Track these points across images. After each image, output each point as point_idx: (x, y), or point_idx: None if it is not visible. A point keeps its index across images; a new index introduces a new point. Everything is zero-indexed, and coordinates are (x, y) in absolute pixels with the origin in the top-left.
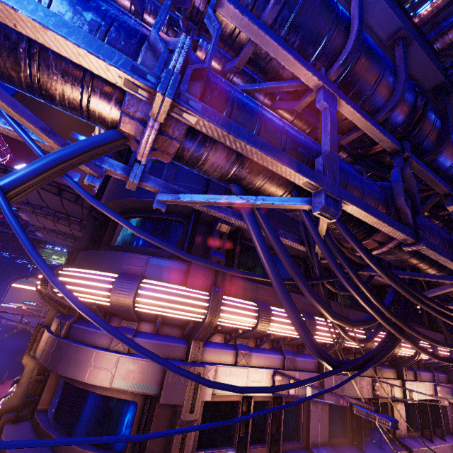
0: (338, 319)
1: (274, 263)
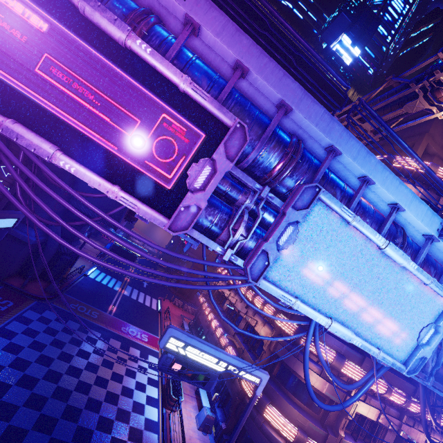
0: (438, 426)
1: (425, 405)
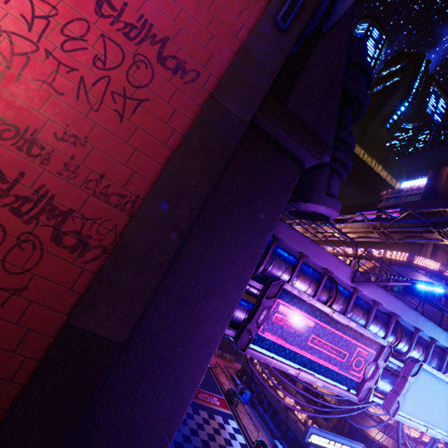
0: None
1: None
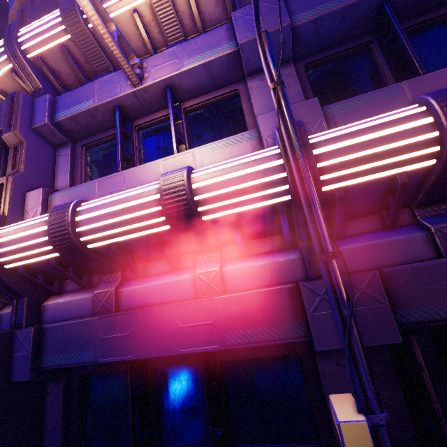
0: None
1: None
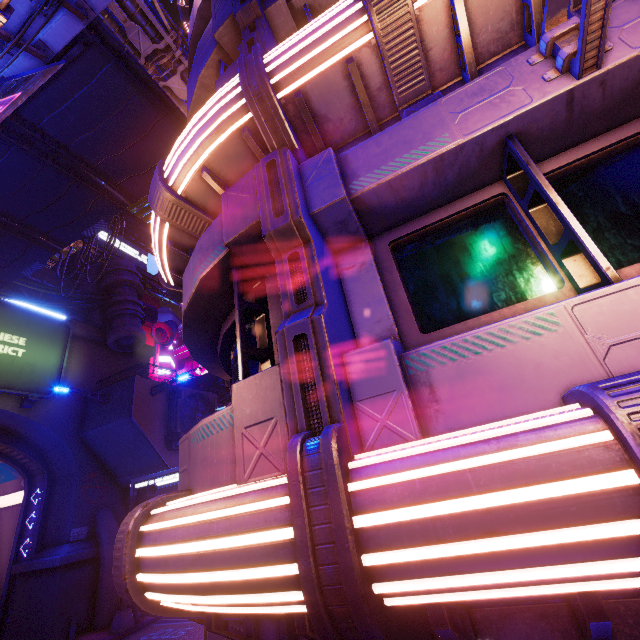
0: None
1: None
